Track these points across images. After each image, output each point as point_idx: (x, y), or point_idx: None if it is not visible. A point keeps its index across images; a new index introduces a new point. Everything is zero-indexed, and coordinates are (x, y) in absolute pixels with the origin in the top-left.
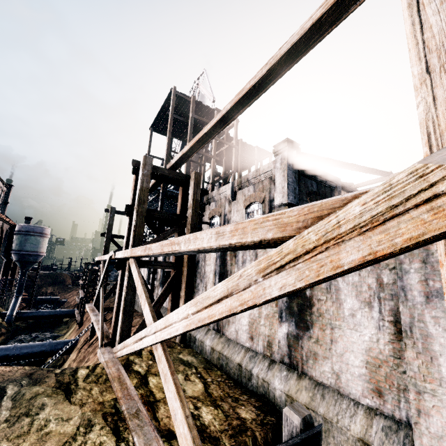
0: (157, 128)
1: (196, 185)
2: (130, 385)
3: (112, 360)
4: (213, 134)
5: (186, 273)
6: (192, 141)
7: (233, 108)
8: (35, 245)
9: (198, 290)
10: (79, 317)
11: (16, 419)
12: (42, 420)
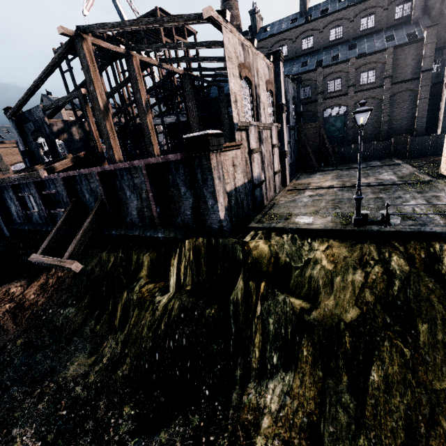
0: None
1: None
2: None
3: None
4: None
5: None
6: None
7: None
8: None
9: None
10: None
11: None
12: None
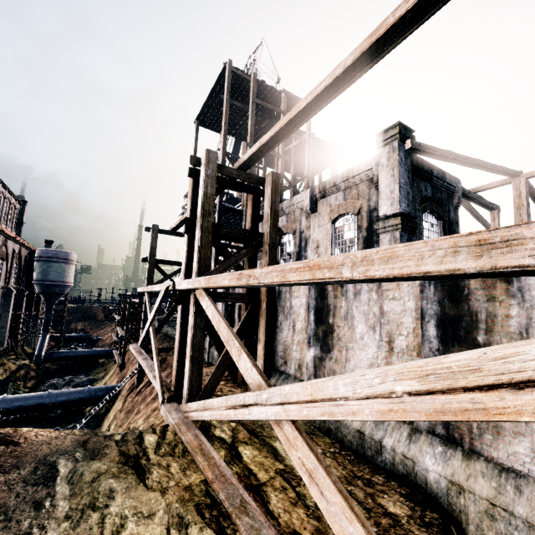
0: (204, 121)
1: (274, 190)
2: (220, 460)
3: (184, 422)
4: (313, 111)
5: (265, 308)
6: (278, 124)
7: (357, 62)
8: (61, 274)
9: (281, 329)
10: (119, 358)
11: (80, 515)
12: (115, 517)
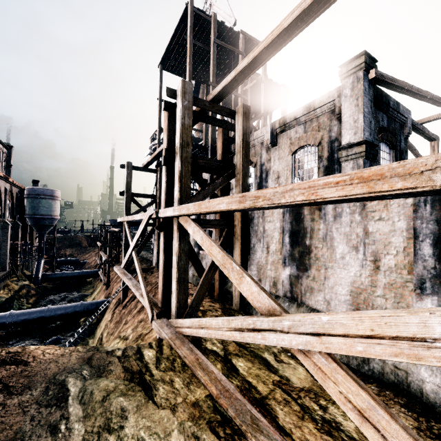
0: (167, 65)
1: (245, 122)
2: (219, 374)
3: (177, 337)
4: (297, 29)
5: (240, 232)
6: (257, 48)
7: None
8: (48, 209)
9: (254, 251)
10: (104, 278)
11: (96, 439)
12: (131, 439)
